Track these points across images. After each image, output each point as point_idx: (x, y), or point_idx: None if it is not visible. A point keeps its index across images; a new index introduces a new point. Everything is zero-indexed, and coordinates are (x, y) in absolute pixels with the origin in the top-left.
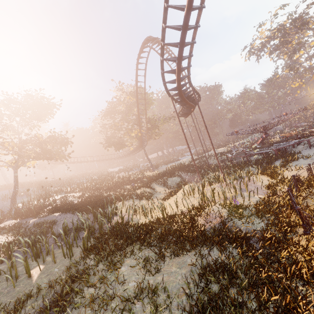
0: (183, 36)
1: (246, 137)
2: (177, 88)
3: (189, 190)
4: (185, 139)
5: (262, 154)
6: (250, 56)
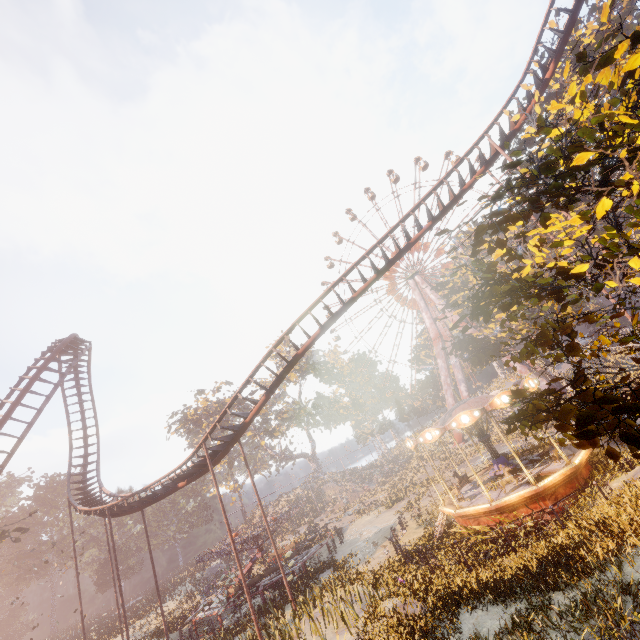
0: (290, 369)
1: (163, 597)
2: (243, 426)
3: (285, 639)
4: (229, 529)
5: (271, 588)
6: (180, 428)
